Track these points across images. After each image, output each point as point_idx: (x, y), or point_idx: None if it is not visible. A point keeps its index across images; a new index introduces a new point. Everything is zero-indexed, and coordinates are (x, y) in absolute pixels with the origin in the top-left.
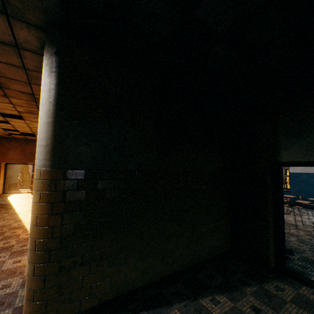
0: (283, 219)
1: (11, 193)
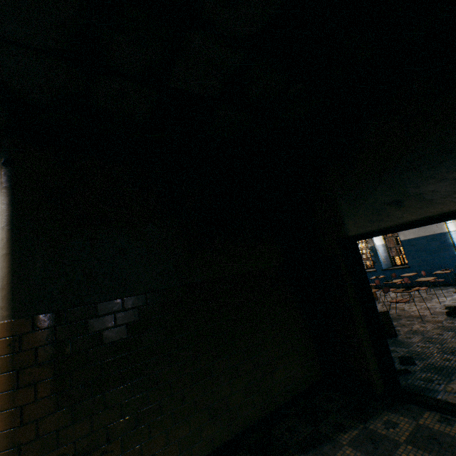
0: (378, 315)
1: None
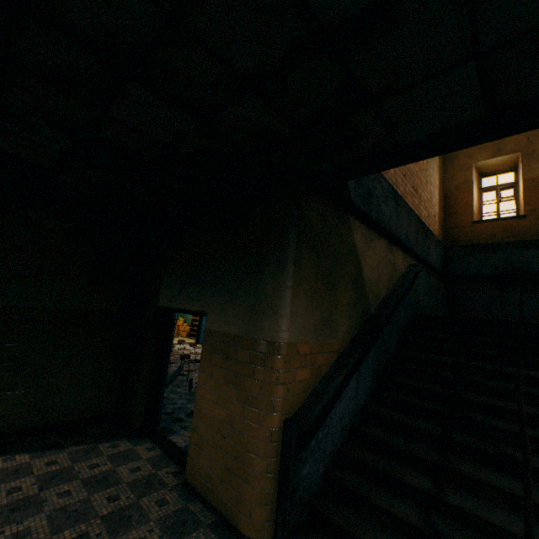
0: (164, 371)
1: None
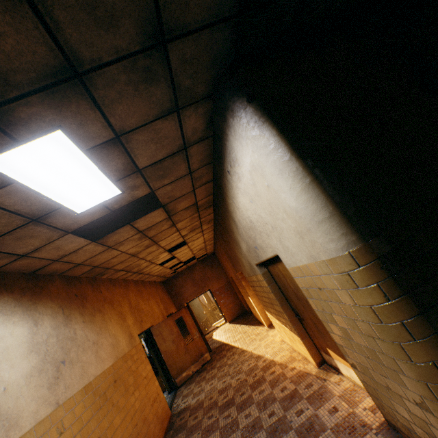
0: None
1: (210, 332)
